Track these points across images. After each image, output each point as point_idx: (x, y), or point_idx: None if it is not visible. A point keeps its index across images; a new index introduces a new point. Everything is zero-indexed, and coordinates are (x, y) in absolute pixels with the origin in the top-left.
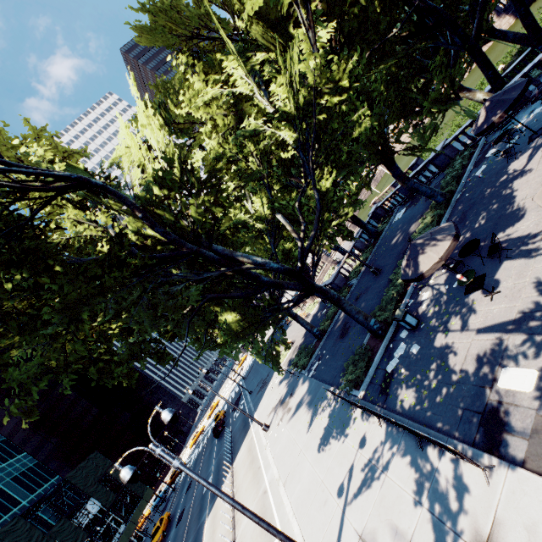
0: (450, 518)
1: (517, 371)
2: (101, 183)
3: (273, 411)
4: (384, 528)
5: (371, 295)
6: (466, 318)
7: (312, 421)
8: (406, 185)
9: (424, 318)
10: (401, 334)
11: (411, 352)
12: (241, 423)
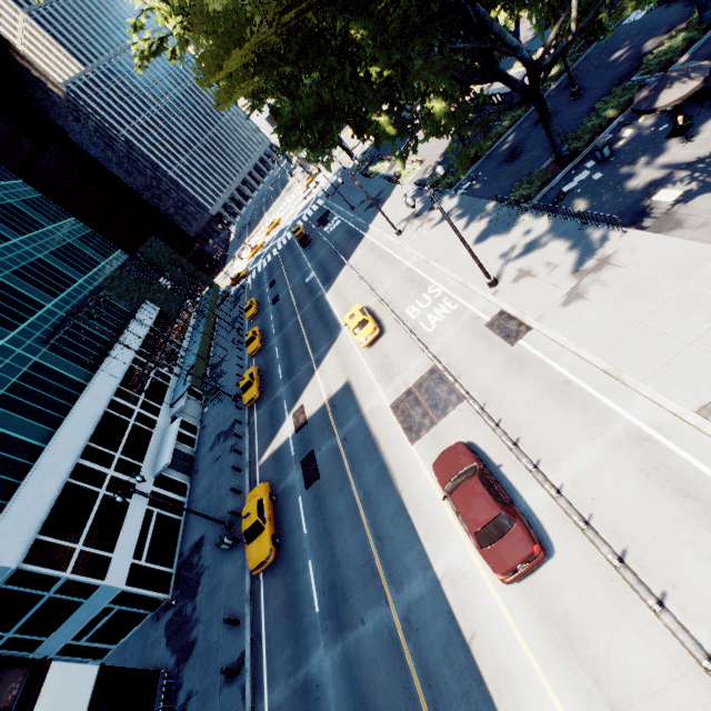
0: (588, 254)
1: (669, 192)
2: None
3: (405, 222)
4: (540, 264)
5: (560, 123)
6: (655, 158)
7: (467, 225)
8: None
9: (617, 153)
10: (587, 165)
11: (592, 179)
12: (346, 235)
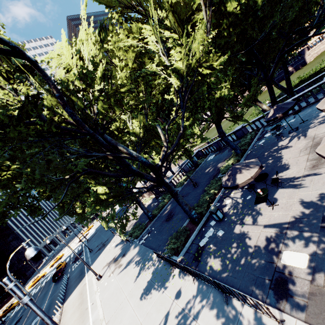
0: None
1: (294, 253)
2: (33, 59)
3: (107, 265)
4: None
5: (190, 198)
6: (256, 218)
7: (138, 275)
8: (224, 139)
9: (227, 214)
10: (211, 223)
11: (217, 235)
12: (78, 273)
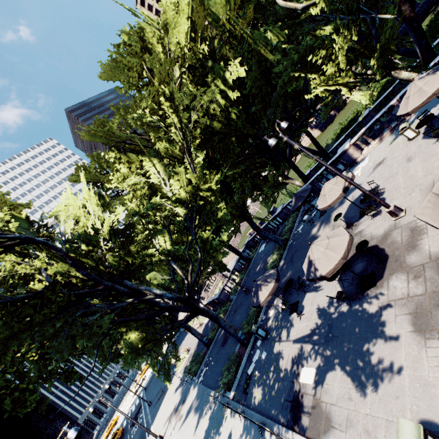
0: None
1: (307, 369)
2: (43, 240)
3: (168, 420)
4: None
5: (243, 310)
6: (289, 332)
7: (197, 425)
8: (260, 234)
9: (270, 330)
10: (257, 343)
11: (261, 358)
12: None
